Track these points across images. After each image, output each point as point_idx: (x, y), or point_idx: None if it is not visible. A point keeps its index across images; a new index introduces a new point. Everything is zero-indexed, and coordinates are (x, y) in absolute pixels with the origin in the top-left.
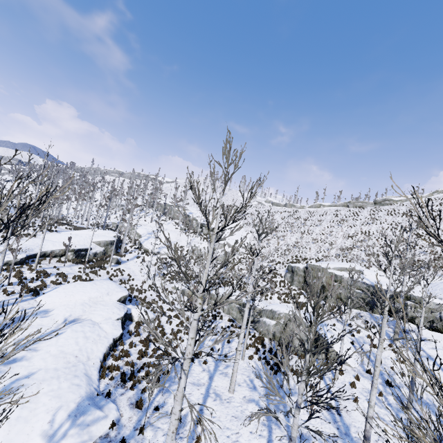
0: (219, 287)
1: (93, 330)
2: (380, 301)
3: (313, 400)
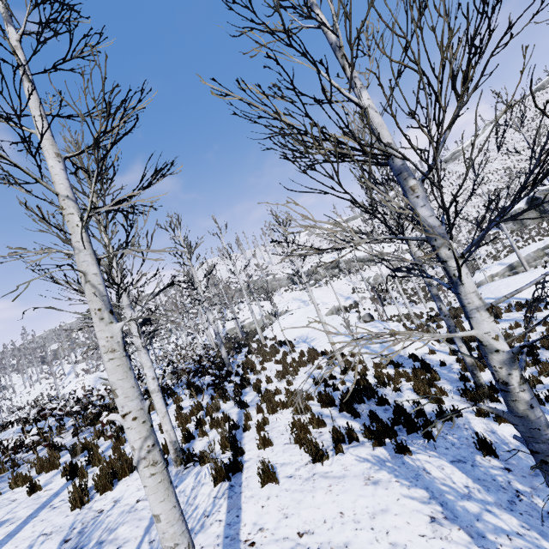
0: (486, 267)
1: None
2: None
3: None
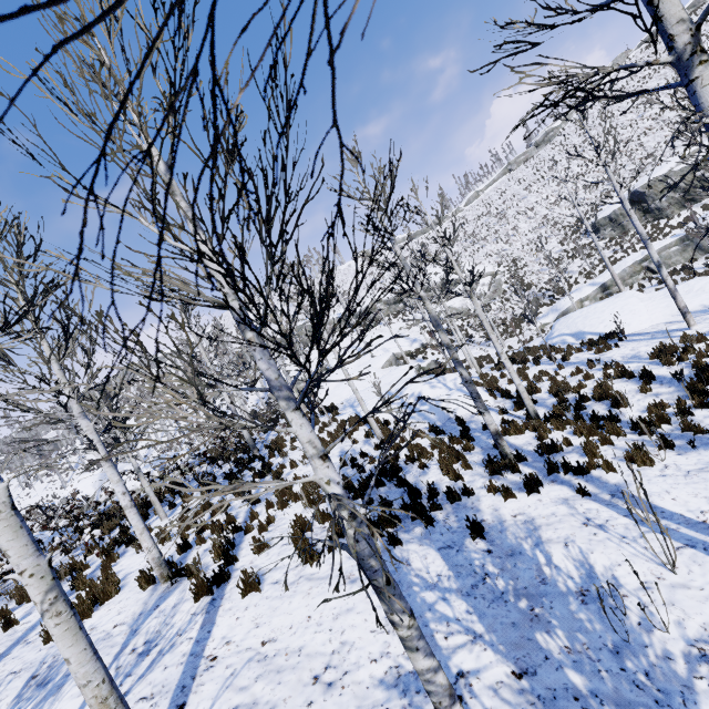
0: (577, 288)
1: None
2: None
3: None
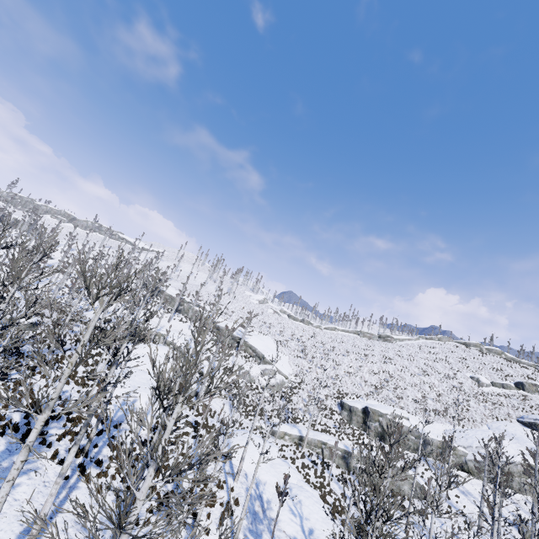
0: (297, 426)
1: (312, 494)
2: (428, 447)
3: (442, 531)
